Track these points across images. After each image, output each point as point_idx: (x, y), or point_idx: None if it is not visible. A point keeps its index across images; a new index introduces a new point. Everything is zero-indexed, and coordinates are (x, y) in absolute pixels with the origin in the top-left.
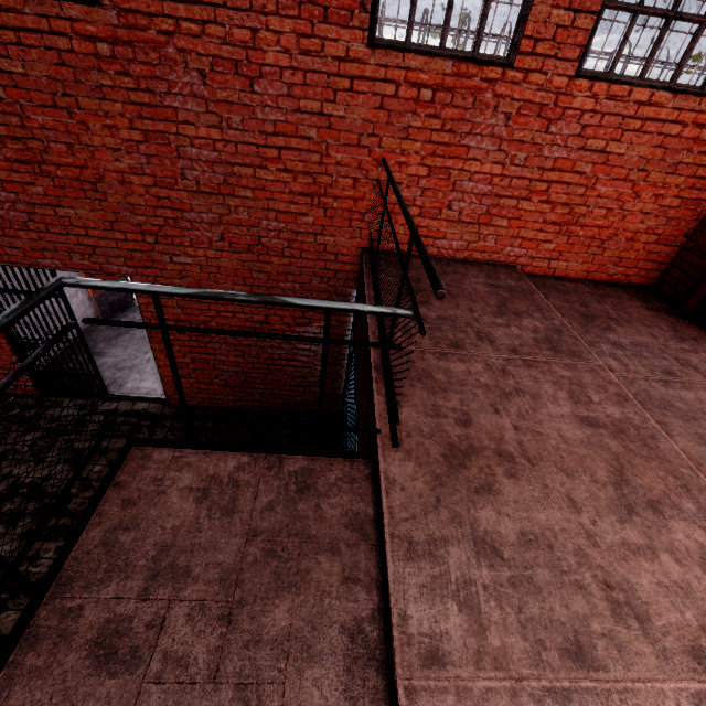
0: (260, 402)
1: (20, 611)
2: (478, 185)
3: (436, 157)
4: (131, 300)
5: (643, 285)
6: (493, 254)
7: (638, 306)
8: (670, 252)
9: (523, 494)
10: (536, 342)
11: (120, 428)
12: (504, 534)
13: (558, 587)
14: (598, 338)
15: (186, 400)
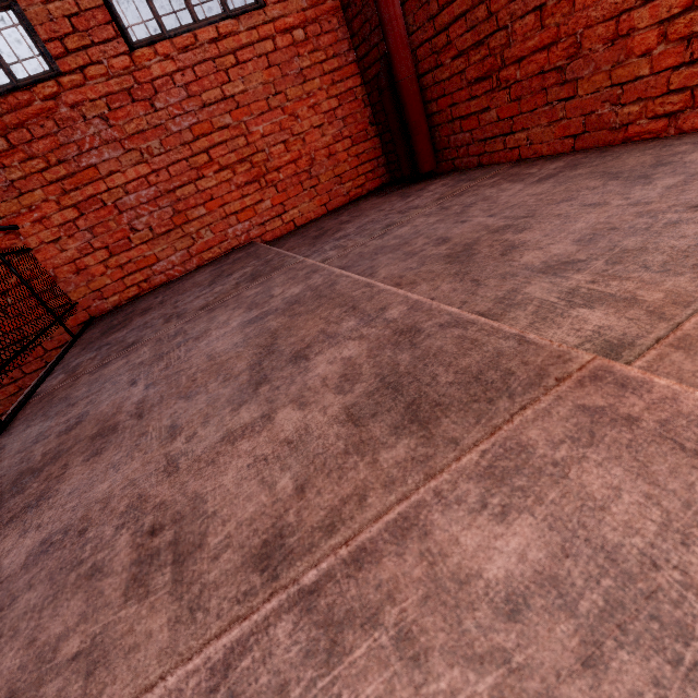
0: None
1: None
2: (141, 194)
3: (70, 193)
4: None
5: (382, 185)
6: (222, 244)
7: (373, 200)
8: (373, 145)
9: (94, 472)
10: (236, 285)
11: None
12: (4, 567)
13: (43, 607)
14: (324, 244)
15: None
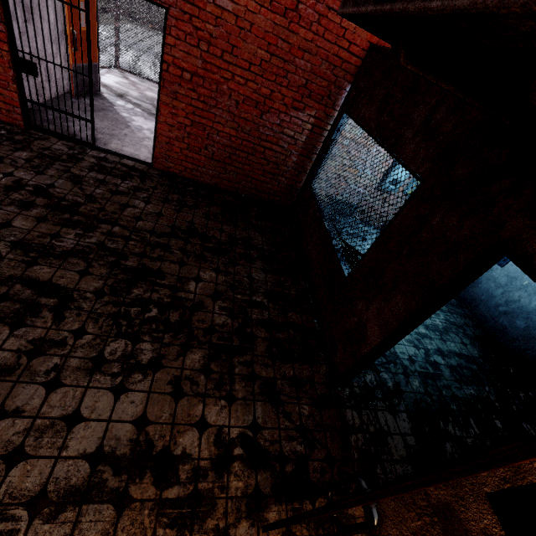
0: (234, 182)
1: (53, 268)
2: None
3: None
4: (98, 90)
5: None
6: None
7: None
8: None
9: None
10: None
11: (113, 171)
12: None
13: None
14: None
15: (170, 167)
